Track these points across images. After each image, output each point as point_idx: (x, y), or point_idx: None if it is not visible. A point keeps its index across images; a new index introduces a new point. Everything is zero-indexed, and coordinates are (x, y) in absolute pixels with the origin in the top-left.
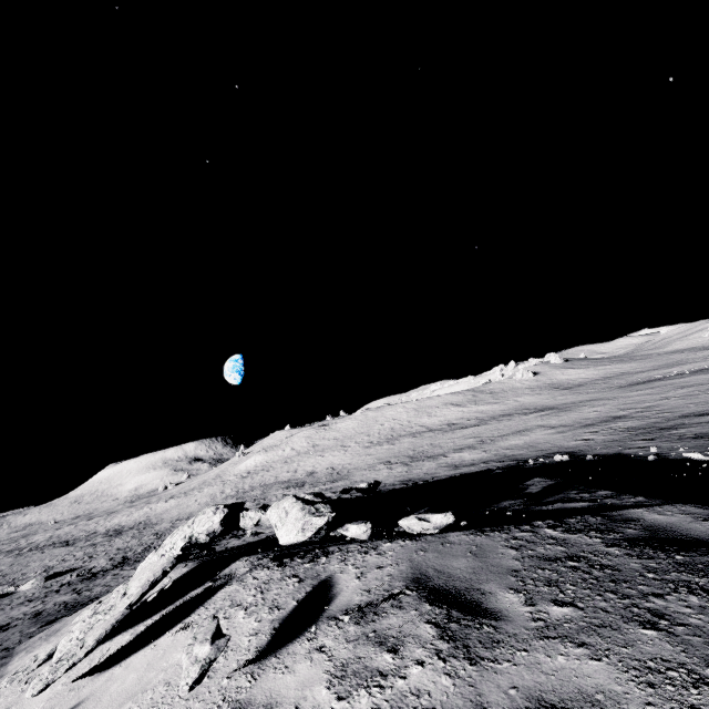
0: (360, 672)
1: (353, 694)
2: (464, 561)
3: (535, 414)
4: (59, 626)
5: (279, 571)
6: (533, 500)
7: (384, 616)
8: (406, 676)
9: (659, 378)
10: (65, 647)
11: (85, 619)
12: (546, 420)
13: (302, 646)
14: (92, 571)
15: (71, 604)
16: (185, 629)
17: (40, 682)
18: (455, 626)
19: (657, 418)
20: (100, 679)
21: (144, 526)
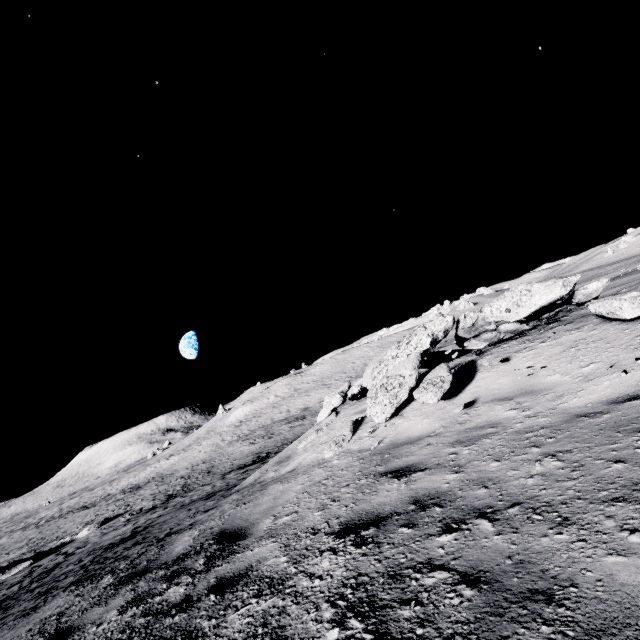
0: None
1: None
2: None
3: None
4: (275, 461)
5: (524, 337)
6: None
7: None
8: None
9: None
10: (385, 409)
11: (385, 394)
12: None
13: None
14: (144, 509)
15: (188, 503)
16: (494, 368)
17: (437, 393)
18: None
19: None
20: (462, 397)
21: (161, 478)
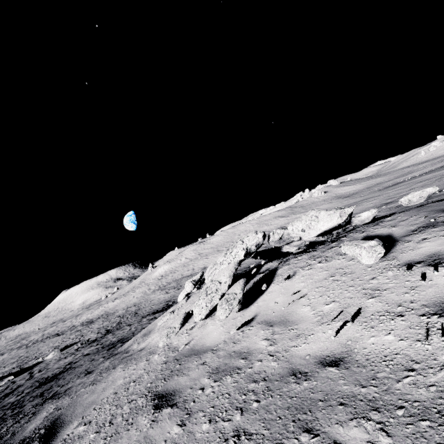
0: None
1: None
2: None
3: None
4: (144, 332)
5: (313, 252)
6: None
7: None
8: None
9: (401, 181)
10: (201, 311)
11: (204, 298)
12: None
13: (406, 244)
14: (90, 340)
15: (106, 345)
16: (282, 282)
17: (226, 310)
18: None
19: None
20: (251, 309)
21: (107, 315)
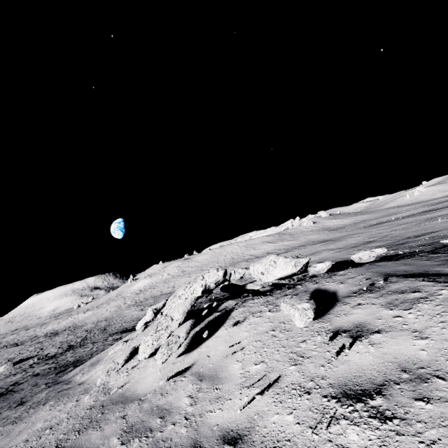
0: (405, 301)
1: (413, 306)
2: (404, 267)
3: (320, 244)
4: (93, 360)
5: (269, 297)
6: (384, 260)
7: (387, 286)
8: (440, 294)
9: (385, 221)
10: (146, 349)
11: (152, 334)
12: (328, 246)
13: (343, 307)
14: (48, 355)
15: (59, 366)
16: (231, 327)
17: (164, 355)
18: (441, 279)
19: (392, 240)
20: (192, 355)
21: (74, 328)
